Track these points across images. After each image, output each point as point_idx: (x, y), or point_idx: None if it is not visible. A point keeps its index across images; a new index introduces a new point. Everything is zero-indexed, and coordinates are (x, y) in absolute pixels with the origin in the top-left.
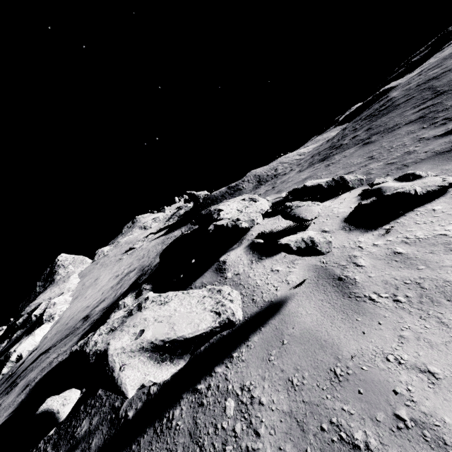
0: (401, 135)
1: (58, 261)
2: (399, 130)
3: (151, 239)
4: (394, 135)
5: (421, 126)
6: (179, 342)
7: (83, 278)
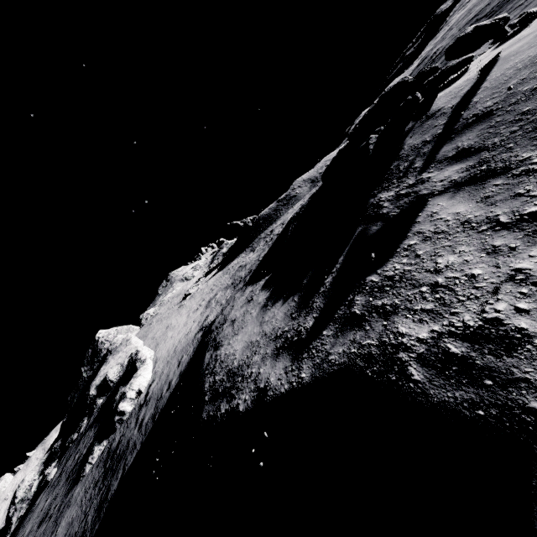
0: None
1: (100, 338)
2: None
3: (205, 281)
4: None
5: None
6: (498, 19)
7: (145, 337)
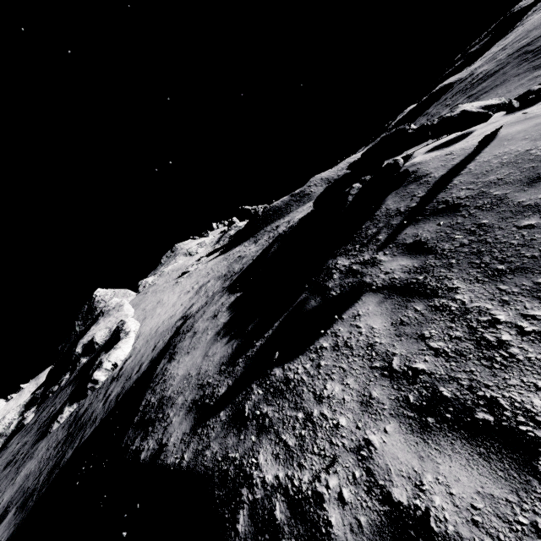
0: (515, 82)
1: (97, 297)
2: (510, 81)
3: (206, 261)
4: (507, 85)
5: (533, 71)
6: (491, 106)
7: (138, 306)
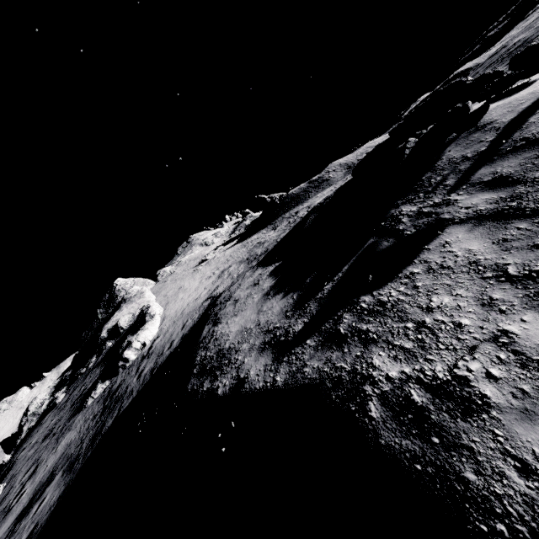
0: None
1: (117, 286)
2: None
3: (223, 250)
4: None
5: None
6: None
7: (159, 293)
